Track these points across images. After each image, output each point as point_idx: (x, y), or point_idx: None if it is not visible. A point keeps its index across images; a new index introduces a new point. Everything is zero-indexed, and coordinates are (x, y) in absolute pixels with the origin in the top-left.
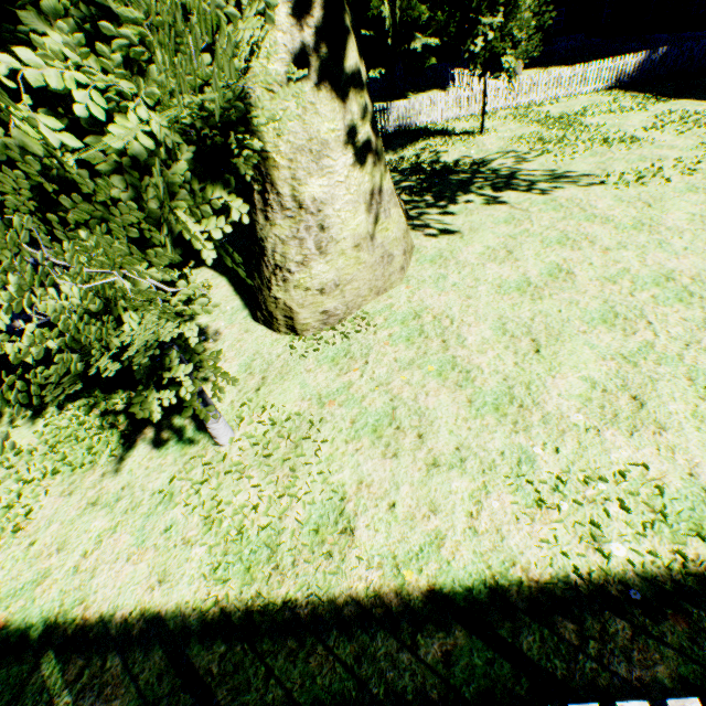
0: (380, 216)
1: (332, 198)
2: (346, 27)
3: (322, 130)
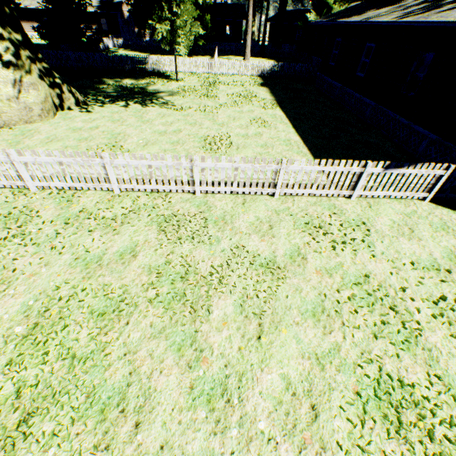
0: (22, 91)
1: None
2: None
3: None
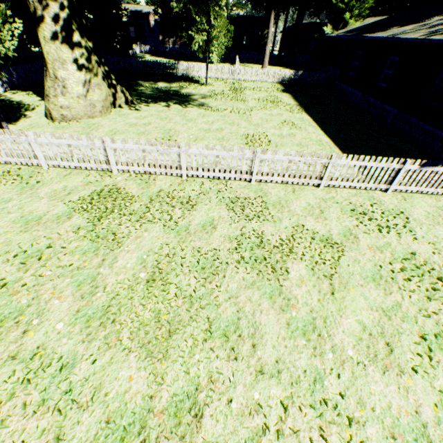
0: (90, 90)
1: (69, 78)
2: (73, 29)
3: (64, 56)
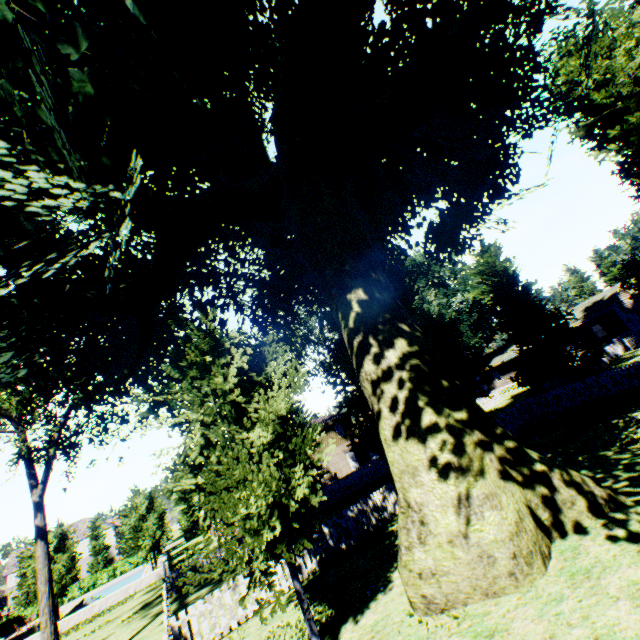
0: (470, 517)
1: (426, 500)
2: (419, 405)
3: (412, 460)
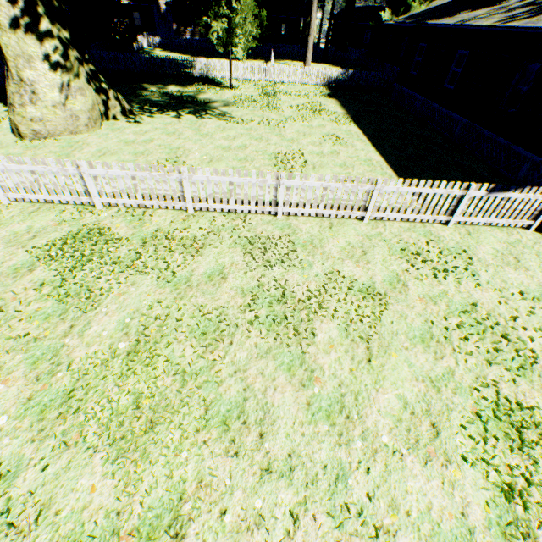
0: (69, 97)
1: (39, 81)
2: (40, 12)
3: (30, 51)
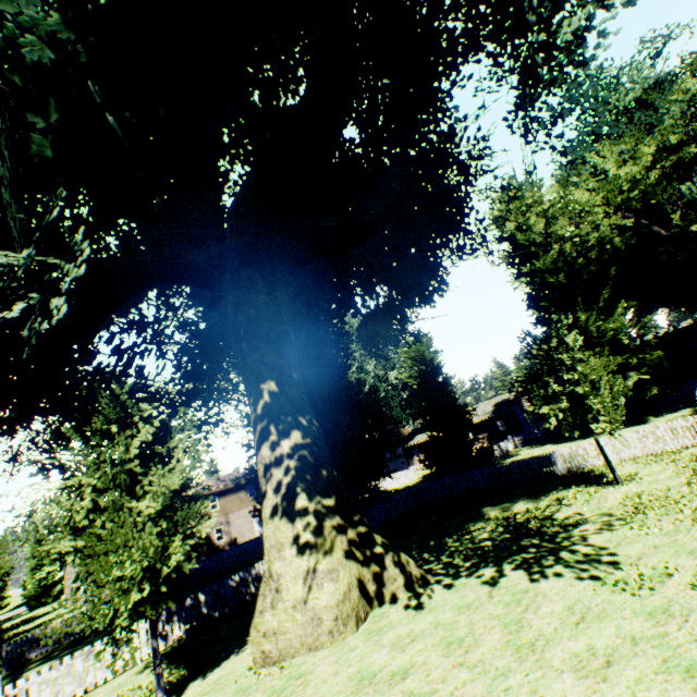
0: (313, 586)
1: (285, 572)
2: (298, 491)
3: (282, 536)
